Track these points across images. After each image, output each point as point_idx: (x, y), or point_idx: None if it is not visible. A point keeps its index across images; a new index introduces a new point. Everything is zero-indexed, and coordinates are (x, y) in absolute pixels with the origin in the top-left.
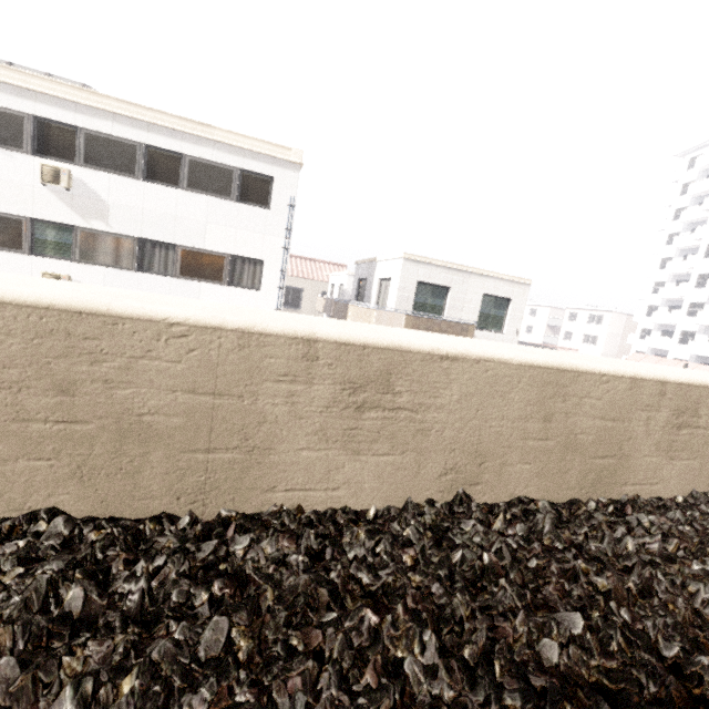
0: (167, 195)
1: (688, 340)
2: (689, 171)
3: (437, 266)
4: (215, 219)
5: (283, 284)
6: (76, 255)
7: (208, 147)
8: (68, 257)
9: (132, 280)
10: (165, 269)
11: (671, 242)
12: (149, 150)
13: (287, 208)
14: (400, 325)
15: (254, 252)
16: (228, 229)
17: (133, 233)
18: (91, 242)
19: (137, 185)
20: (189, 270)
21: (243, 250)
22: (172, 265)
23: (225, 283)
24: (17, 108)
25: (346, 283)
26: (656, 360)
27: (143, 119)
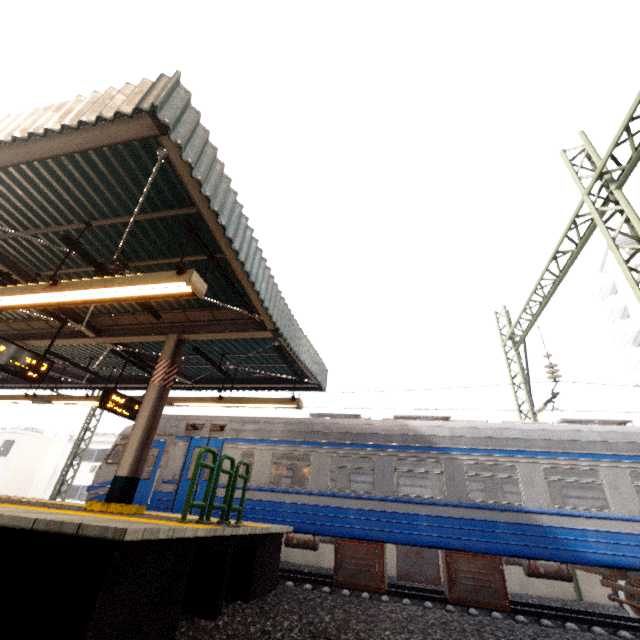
0: None
1: None
2: None
3: None
4: None
5: None
6: None
7: None
8: None
9: None
10: None
11: None
12: None
13: None
14: None
15: None
16: None
17: None
18: None
19: None
20: None
21: None
22: None
23: None
24: (96, 447)
25: None
26: None
27: None
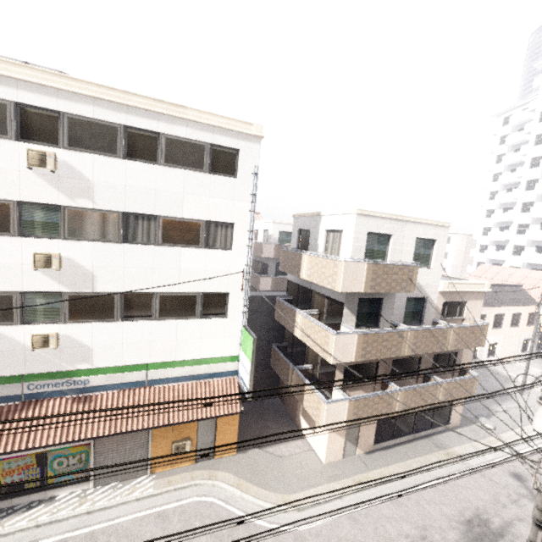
0: (147, 171)
1: (519, 252)
2: (504, 127)
3: (381, 218)
4: (191, 190)
5: (251, 242)
6: (65, 233)
7: (182, 126)
8: (56, 235)
9: (118, 251)
10: (148, 238)
11: (496, 179)
12: (128, 130)
13: (251, 176)
14: (362, 272)
15: (225, 216)
16: (202, 198)
17: (117, 208)
18: (78, 219)
19: (119, 163)
20: (170, 238)
21: (216, 216)
22: (154, 234)
23: (202, 246)
24: None
25: (271, 229)
26: (499, 269)
27: (122, 102)
